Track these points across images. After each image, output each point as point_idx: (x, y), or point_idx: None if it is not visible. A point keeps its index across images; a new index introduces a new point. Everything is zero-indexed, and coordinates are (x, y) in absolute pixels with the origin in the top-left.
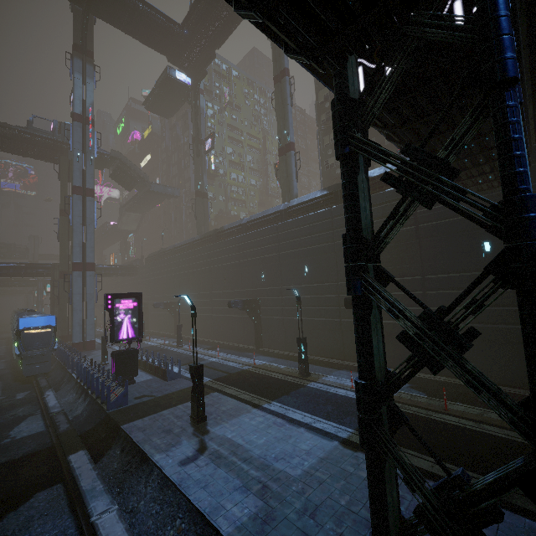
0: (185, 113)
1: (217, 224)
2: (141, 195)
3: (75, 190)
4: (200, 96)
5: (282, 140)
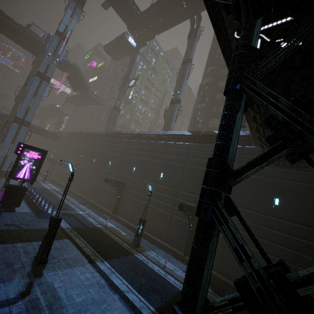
0: (126, 62)
1: (120, 130)
2: (81, 96)
3: (38, 74)
4: (138, 55)
5: (175, 96)
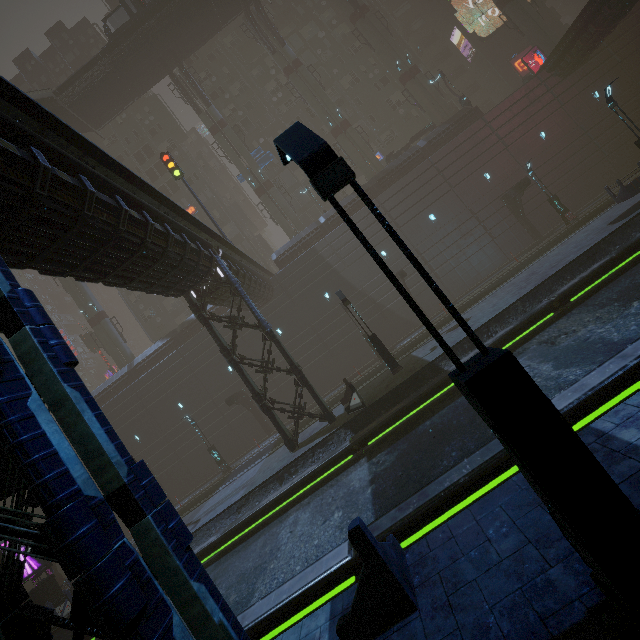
0: None
1: None
2: None
3: None
4: None
5: (89, 312)
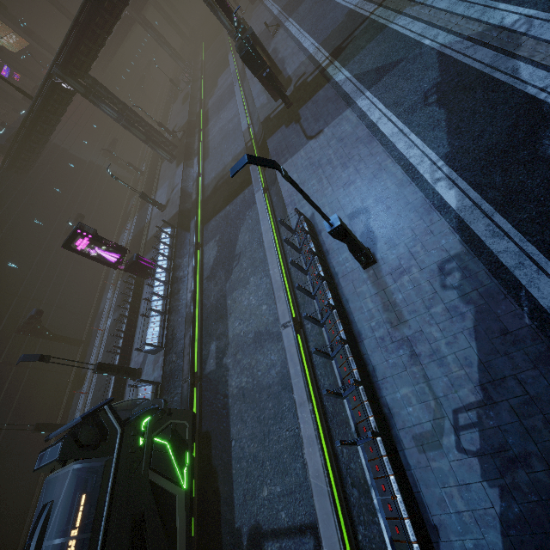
0: None
1: None
2: None
3: None
4: None
5: None
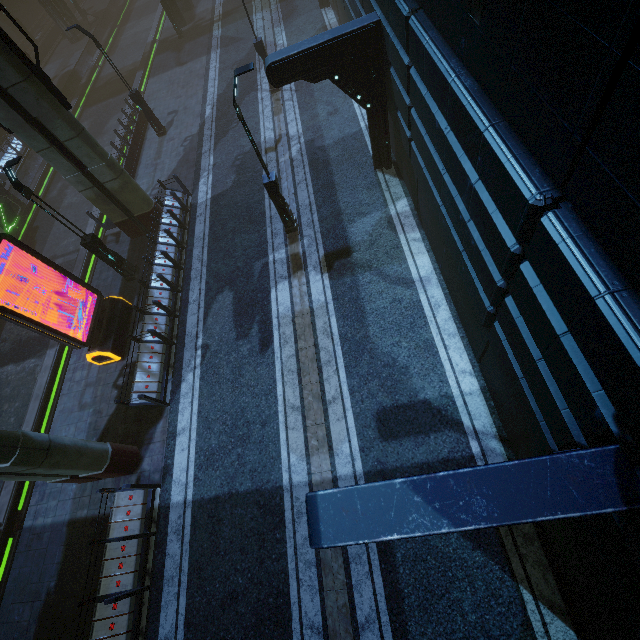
0: None
1: None
2: None
3: None
4: None
5: None
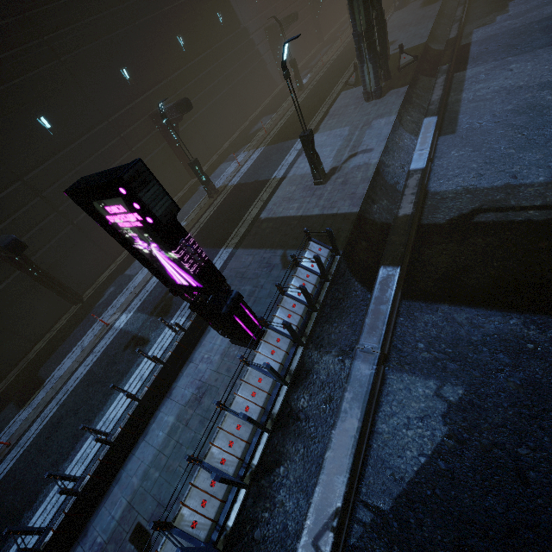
0: None
1: None
2: None
3: None
4: None
5: None
